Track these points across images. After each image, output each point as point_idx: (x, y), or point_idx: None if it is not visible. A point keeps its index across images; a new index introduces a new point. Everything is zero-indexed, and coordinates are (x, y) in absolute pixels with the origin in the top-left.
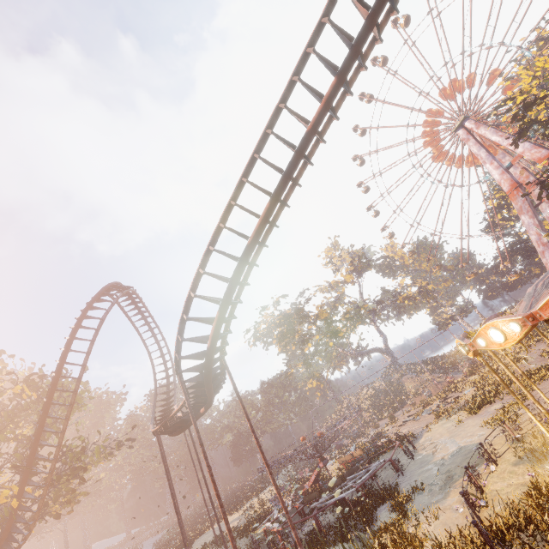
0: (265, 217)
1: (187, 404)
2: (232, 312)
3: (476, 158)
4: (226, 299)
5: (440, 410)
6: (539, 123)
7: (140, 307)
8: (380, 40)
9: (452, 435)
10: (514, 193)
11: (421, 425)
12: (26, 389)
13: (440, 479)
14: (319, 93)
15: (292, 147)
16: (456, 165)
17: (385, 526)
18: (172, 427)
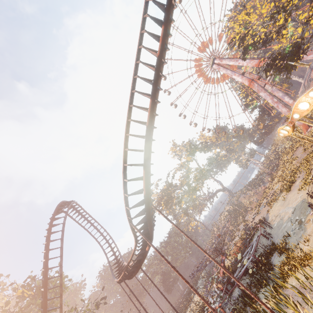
0: (151, 108)
1: (143, 237)
2: (149, 173)
3: (226, 75)
4: (146, 161)
5: (269, 201)
6: (251, 45)
7: (81, 213)
8: (176, 6)
9: (285, 206)
10: (251, 84)
11: (264, 213)
12: (25, 291)
13: (295, 226)
14: (157, 36)
15: (153, 67)
16: (218, 82)
17: (282, 263)
18: (132, 269)
